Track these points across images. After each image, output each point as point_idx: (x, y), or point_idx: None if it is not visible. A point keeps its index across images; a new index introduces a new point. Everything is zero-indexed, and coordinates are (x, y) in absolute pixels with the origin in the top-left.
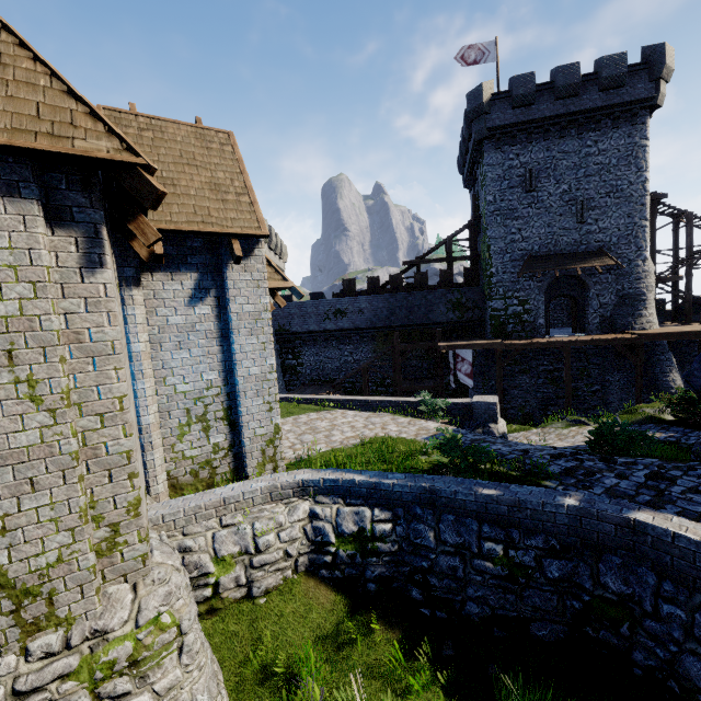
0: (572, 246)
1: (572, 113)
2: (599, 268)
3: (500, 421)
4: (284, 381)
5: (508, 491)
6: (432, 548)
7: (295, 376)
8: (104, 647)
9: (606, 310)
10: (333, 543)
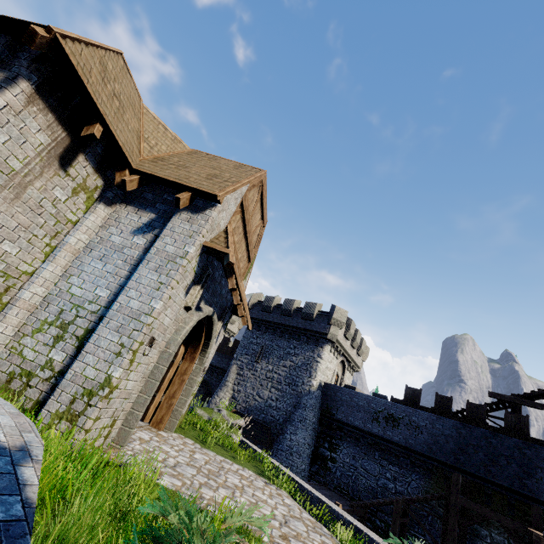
0: None
1: None
2: None
3: None
4: (310, 470)
5: None
6: None
7: (323, 470)
8: None
9: None
10: None
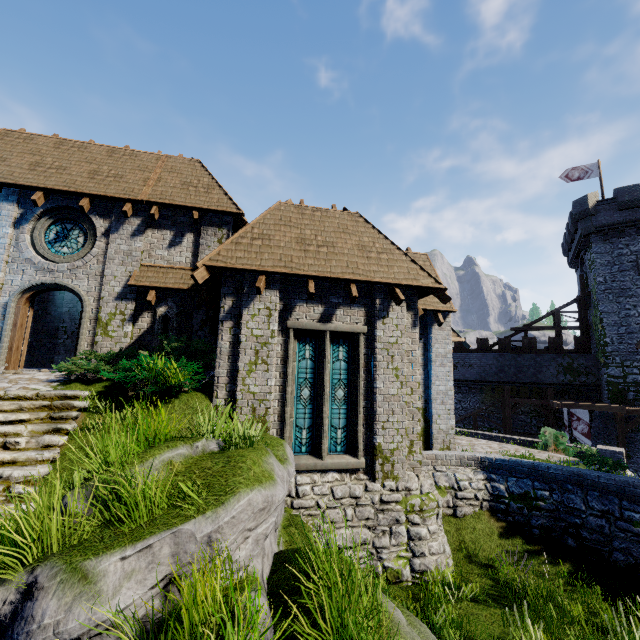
0: None
1: None
2: None
3: (627, 470)
4: None
5: None
6: (582, 510)
7: None
8: (410, 496)
9: None
10: (506, 497)
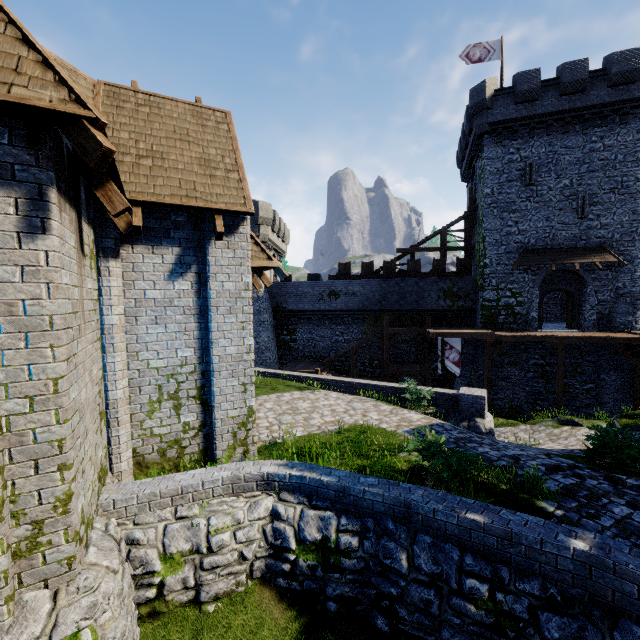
0: (570, 241)
1: (577, 108)
2: (599, 265)
3: (487, 415)
4: (278, 355)
5: (498, 517)
6: (403, 573)
7: (288, 351)
8: None
9: (604, 307)
10: (293, 550)
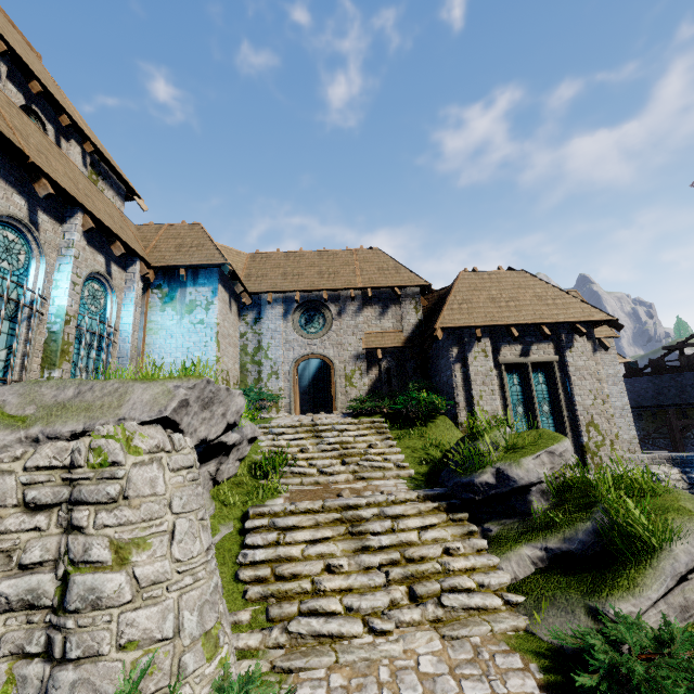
0: None
1: None
2: None
3: None
4: None
5: None
6: None
7: None
8: None
9: None
10: None
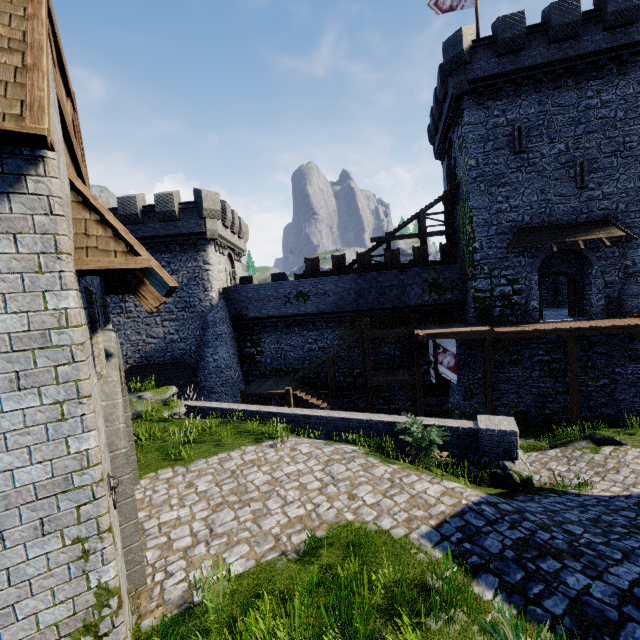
0: (570, 216)
1: (569, 58)
2: (606, 241)
3: (519, 456)
4: (242, 371)
5: None
6: None
7: (254, 365)
8: None
9: (612, 290)
10: None
